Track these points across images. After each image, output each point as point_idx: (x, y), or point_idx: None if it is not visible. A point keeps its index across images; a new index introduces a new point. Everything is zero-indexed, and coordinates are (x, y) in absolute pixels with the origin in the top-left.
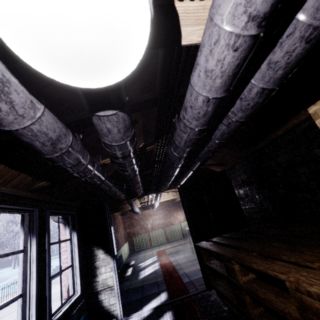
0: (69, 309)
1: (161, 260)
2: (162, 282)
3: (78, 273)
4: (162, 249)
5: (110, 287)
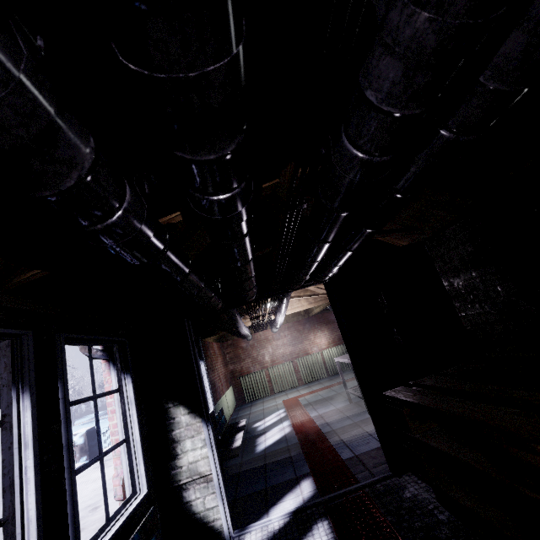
0: (125, 526)
1: (294, 417)
2: (301, 459)
3: (140, 453)
4: (293, 397)
5: (204, 476)
